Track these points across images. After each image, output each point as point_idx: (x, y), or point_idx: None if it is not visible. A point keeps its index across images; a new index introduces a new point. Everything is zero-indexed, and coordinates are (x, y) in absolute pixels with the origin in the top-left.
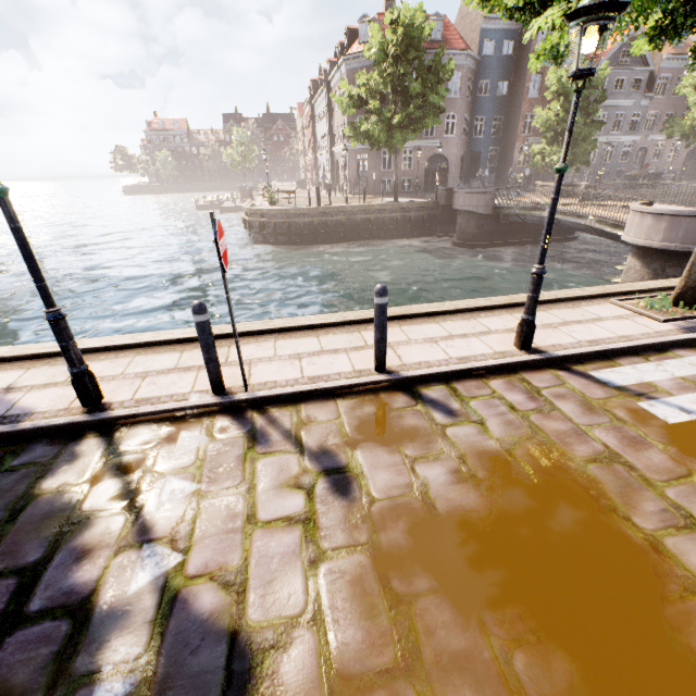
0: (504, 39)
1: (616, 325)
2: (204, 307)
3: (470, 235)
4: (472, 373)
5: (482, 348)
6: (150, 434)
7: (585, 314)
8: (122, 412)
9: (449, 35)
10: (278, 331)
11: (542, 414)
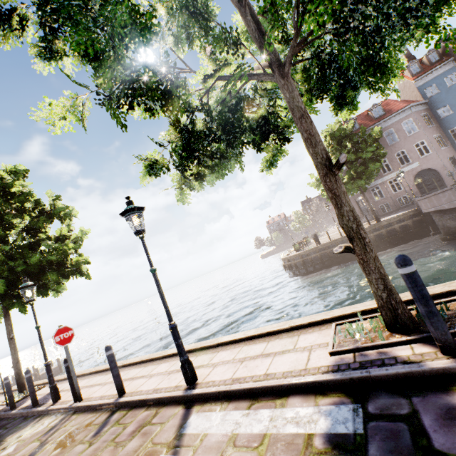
0: (442, 79)
1: (285, 359)
2: (67, 360)
3: (451, 228)
4: (147, 403)
5: (176, 381)
6: (45, 420)
7: (287, 345)
8: (51, 407)
9: (390, 106)
10: (141, 362)
11: (113, 447)
